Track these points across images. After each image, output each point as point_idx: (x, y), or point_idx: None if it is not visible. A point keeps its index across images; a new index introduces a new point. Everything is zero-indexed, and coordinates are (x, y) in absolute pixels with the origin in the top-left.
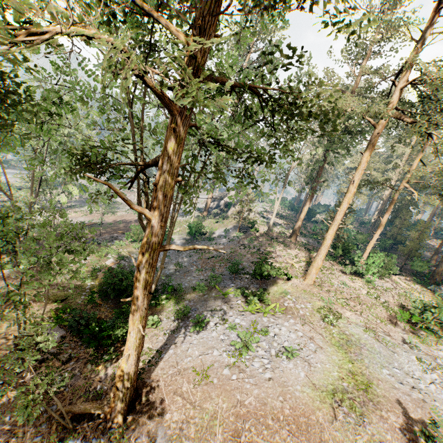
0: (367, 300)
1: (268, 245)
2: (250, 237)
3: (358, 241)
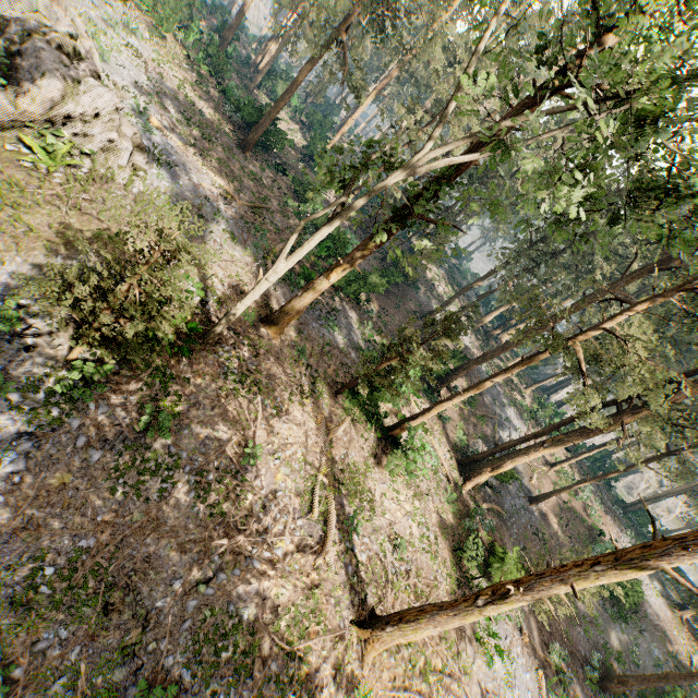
0: (427, 572)
1: (224, 423)
2: (145, 378)
3: (369, 285)
